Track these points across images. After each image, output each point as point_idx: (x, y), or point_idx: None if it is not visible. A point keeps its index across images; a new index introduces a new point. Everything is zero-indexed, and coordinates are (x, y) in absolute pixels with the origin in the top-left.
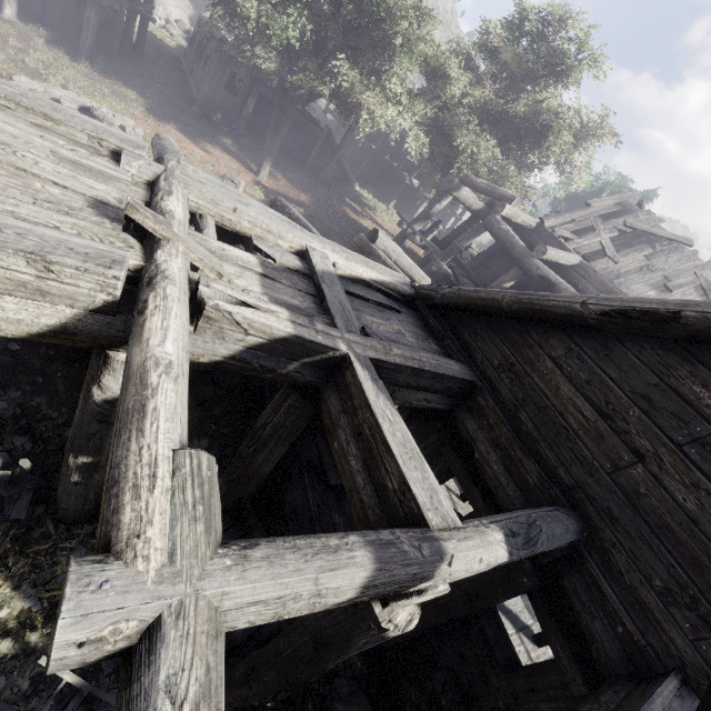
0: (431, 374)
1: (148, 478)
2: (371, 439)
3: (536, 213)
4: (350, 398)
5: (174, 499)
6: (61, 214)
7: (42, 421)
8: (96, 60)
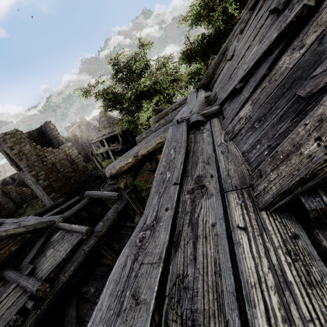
0: None
1: None
2: None
3: None
4: None
5: None
6: None
7: None
8: None
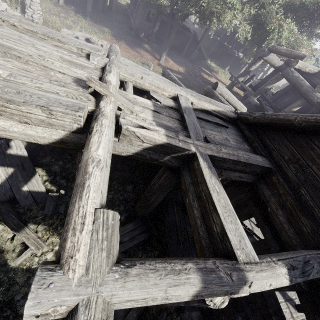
0: (244, 163)
1: (80, 224)
2: (206, 201)
3: (317, 65)
4: (195, 176)
5: (92, 237)
6: (60, 86)
7: (70, 174)
8: (92, 16)
